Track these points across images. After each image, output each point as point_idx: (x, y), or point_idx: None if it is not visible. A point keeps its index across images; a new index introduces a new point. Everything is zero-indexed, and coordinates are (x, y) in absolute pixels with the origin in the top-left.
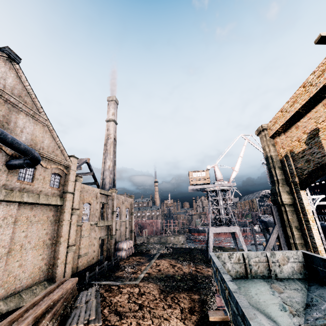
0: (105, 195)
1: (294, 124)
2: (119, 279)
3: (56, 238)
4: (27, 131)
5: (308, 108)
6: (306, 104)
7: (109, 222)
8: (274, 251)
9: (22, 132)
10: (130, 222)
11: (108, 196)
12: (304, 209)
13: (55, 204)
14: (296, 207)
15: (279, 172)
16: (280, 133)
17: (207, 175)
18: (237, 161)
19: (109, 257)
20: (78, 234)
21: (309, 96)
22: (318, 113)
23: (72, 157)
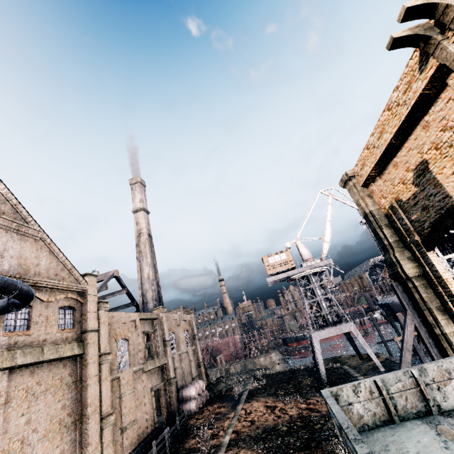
0: (149, 319)
1: (390, 162)
2: (193, 453)
3: (80, 410)
4: (10, 254)
5: (403, 136)
6: (399, 131)
7: (162, 361)
8: (424, 365)
9: (2, 258)
10: (194, 351)
11: (153, 321)
12: (442, 279)
13: (71, 355)
14: (428, 277)
15: (388, 232)
16: (375, 177)
17: (289, 256)
18: (325, 228)
19: (171, 416)
20: (116, 392)
21: (400, 120)
22: (419, 140)
23: (87, 276)
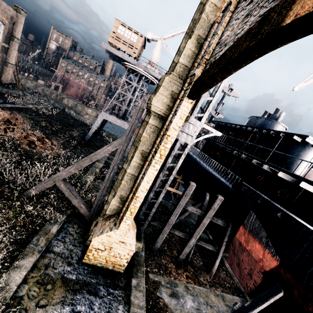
0: None
1: None
2: None
3: None
4: None
5: None
6: None
7: None
8: None
9: None
10: (6, 49)
11: None
12: (166, 133)
13: None
14: (164, 124)
15: (191, 48)
16: None
17: (138, 44)
18: None
19: None
20: None
21: None
22: None
23: None
